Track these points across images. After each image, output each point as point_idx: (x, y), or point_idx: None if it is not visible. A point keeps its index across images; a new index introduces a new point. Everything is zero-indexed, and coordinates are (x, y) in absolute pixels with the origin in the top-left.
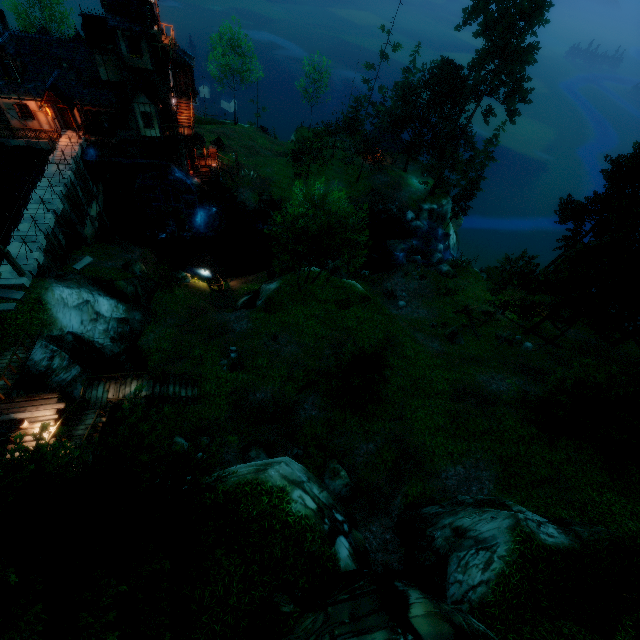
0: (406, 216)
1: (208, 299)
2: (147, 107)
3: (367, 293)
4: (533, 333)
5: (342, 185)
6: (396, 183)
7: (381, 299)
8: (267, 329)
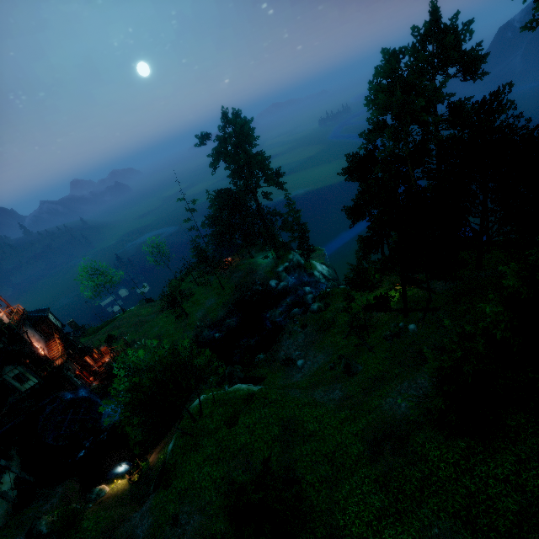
0: (271, 285)
1: (127, 500)
2: (15, 371)
3: (250, 390)
4: (411, 311)
5: (214, 299)
6: (249, 270)
7: (282, 371)
8: (166, 513)
